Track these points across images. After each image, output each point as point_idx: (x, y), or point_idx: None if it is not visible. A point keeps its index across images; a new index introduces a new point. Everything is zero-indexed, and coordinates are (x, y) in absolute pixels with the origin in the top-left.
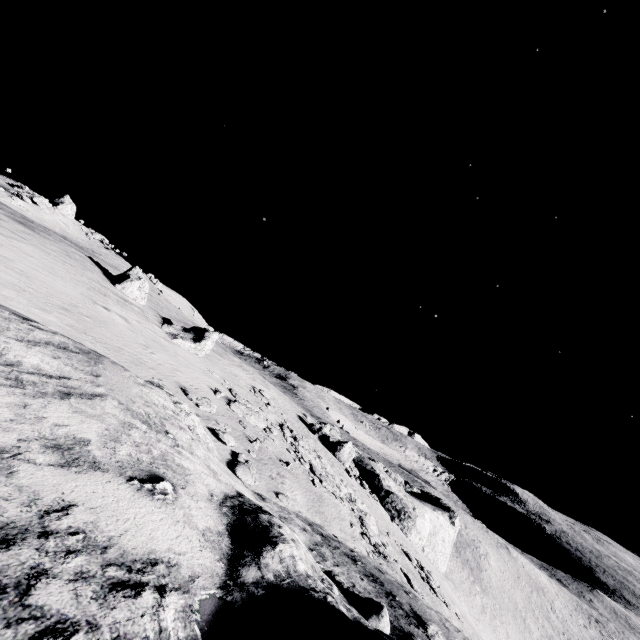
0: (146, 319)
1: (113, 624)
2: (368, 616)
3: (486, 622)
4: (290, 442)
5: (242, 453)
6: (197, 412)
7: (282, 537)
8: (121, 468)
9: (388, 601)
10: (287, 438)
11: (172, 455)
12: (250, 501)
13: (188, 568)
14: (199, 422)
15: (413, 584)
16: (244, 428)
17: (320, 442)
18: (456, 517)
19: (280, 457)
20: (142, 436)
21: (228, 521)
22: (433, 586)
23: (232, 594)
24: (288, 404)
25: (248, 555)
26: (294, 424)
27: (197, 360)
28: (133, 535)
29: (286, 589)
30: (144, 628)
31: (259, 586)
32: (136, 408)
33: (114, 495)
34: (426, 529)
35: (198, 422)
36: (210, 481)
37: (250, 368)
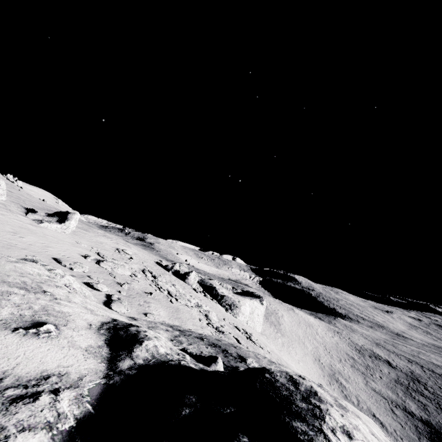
0: (9, 211)
1: (17, 423)
2: (209, 365)
3: (285, 350)
4: (151, 280)
5: (114, 294)
6: (72, 274)
7: (147, 337)
8: (5, 324)
9: (224, 354)
10: (149, 278)
11: (52, 306)
12: (123, 322)
13: (76, 373)
14: (74, 280)
15: (241, 342)
16: (114, 277)
17: (174, 276)
18: (264, 300)
19: (145, 291)
20: (21, 298)
21: (106, 338)
22: (253, 340)
23: (113, 379)
24: (147, 256)
25: (123, 354)
26: (153, 268)
27: (65, 236)
28: (25, 365)
29: (152, 365)
30: (44, 417)
31: (133, 369)
32: (12, 280)
33: (2, 343)
34: (247, 311)
35: (73, 280)
36: (88, 316)
37: (113, 236)
